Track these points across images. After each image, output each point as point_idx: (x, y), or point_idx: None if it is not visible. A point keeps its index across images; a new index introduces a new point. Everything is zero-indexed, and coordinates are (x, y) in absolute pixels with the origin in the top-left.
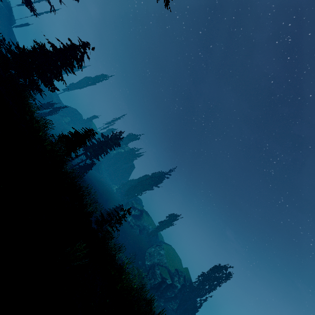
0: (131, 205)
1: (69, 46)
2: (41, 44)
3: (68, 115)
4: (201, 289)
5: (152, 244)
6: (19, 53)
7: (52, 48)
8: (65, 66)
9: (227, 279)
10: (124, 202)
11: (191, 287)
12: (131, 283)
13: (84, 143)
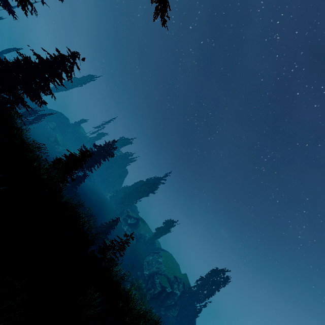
0: (127, 214)
1: (56, 56)
2: (26, 57)
3: (53, 119)
4: (200, 294)
5: (150, 252)
6: (1, 68)
7: (39, 60)
8: (53, 78)
9: (225, 282)
10: (119, 210)
11: (191, 293)
12: (138, 309)
13: (81, 165)
